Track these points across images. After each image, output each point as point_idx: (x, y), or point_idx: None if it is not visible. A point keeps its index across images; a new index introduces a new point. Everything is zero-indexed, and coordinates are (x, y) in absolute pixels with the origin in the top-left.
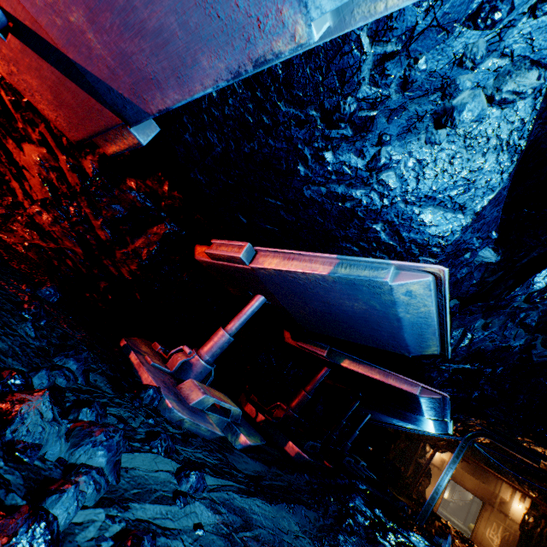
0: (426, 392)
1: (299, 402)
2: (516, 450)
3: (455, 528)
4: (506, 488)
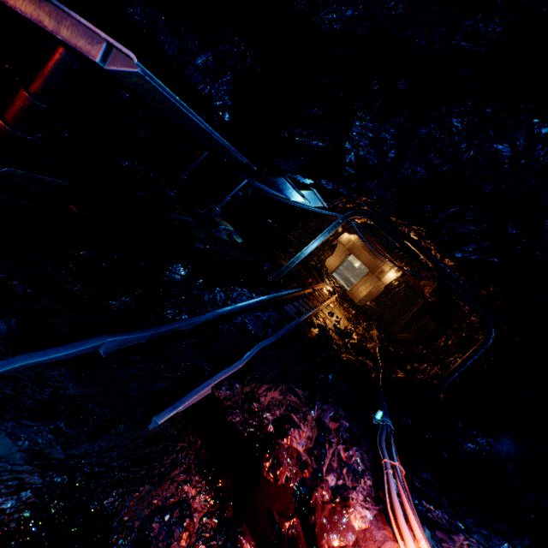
0: (118, 61)
1: (18, 110)
2: (387, 231)
3: (337, 284)
4: (390, 263)
